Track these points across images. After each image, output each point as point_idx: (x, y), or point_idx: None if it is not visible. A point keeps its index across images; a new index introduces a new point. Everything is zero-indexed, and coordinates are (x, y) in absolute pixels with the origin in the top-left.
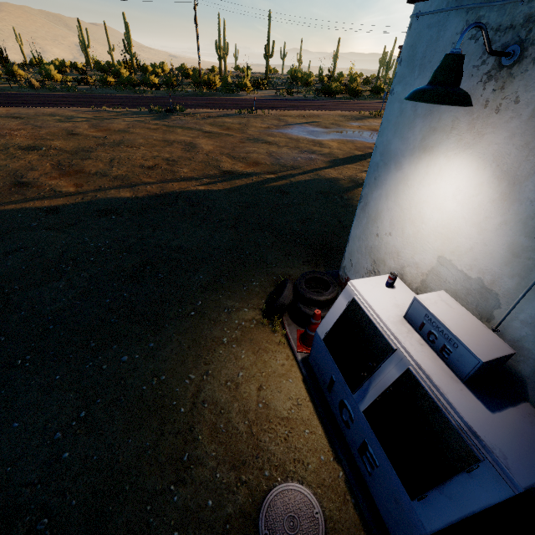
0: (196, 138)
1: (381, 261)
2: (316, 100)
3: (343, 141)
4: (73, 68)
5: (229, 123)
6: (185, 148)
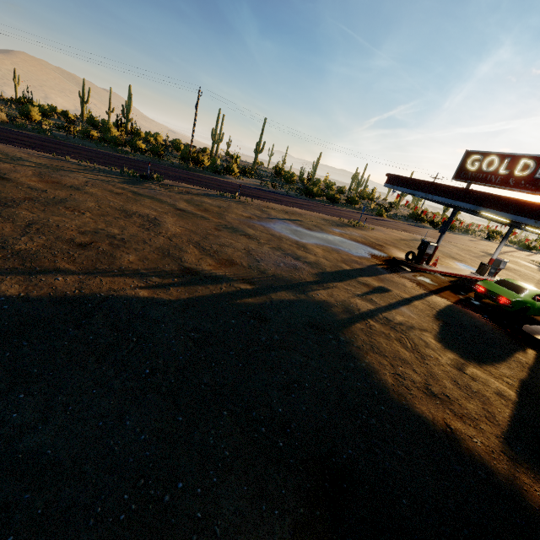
0: (165, 214)
1: None
2: (298, 198)
3: (328, 249)
4: (62, 116)
5: (208, 204)
6: (146, 224)
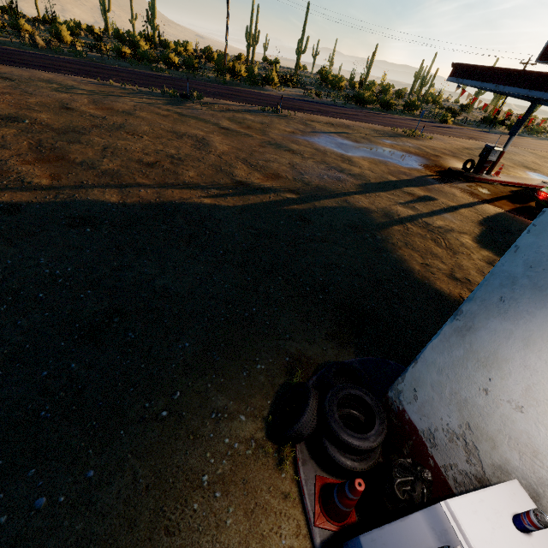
0: (211, 134)
1: (486, 436)
2: (346, 108)
3: (375, 161)
4: (88, 32)
5: (250, 120)
6: (196, 144)
